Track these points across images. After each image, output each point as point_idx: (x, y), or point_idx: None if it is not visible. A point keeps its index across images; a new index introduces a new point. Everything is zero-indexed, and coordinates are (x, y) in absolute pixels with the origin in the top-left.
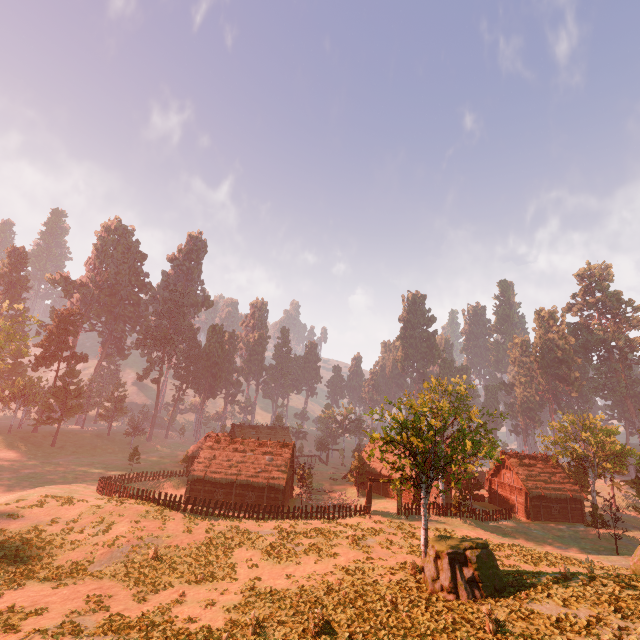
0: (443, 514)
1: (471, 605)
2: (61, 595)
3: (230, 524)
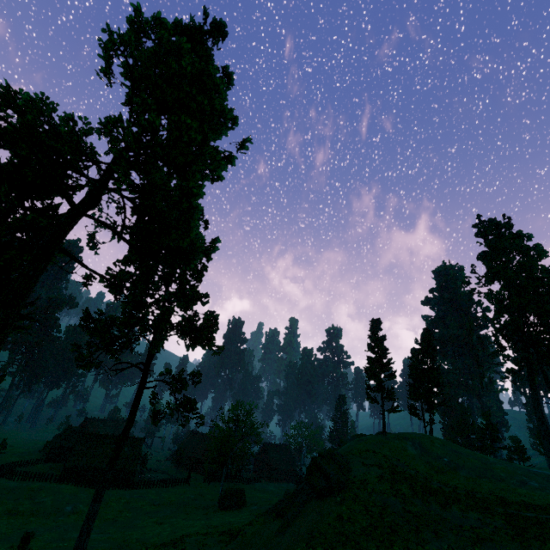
0: (227, 481)
1: (234, 510)
2: (59, 528)
3: (114, 493)
